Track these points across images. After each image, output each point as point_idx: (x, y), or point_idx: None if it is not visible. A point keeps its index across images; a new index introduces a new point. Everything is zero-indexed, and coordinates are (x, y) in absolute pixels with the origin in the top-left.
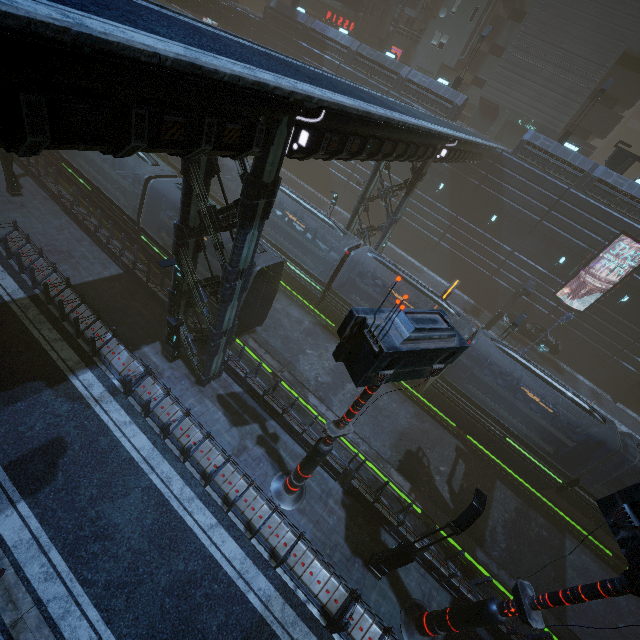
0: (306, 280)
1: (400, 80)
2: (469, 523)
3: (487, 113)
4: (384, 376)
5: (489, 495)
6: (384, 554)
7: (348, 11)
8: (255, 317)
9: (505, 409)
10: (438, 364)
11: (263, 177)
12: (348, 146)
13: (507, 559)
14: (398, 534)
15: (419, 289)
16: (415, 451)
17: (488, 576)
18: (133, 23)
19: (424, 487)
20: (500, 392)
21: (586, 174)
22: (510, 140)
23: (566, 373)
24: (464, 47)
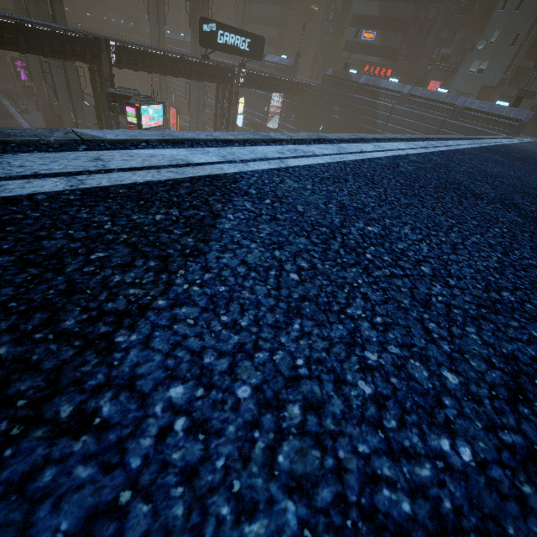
0: None
1: (457, 109)
2: None
3: None
4: None
5: None
6: None
7: (387, 62)
8: None
9: None
10: None
11: None
12: None
13: None
14: None
15: None
16: None
17: None
18: None
19: None
20: None
21: None
22: None
23: None
24: (506, 67)
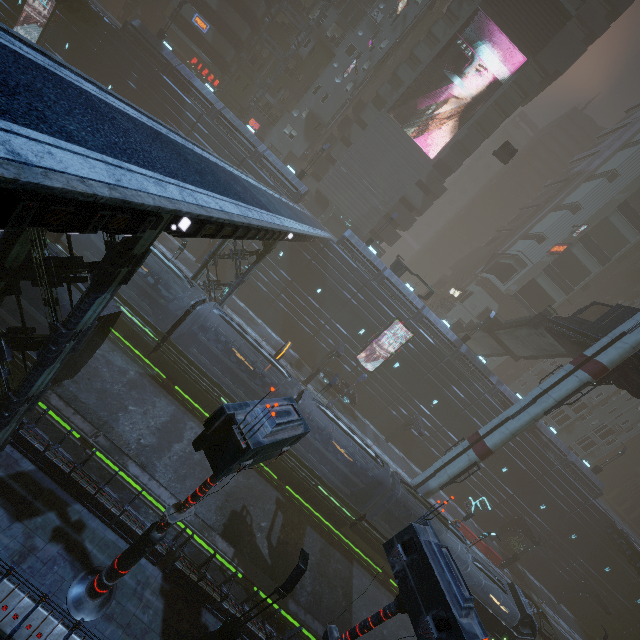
0: (140, 326)
1: (257, 153)
2: (294, 584)
3: (320, 202)
4: (244, 466)
5: (301, 542)
6: (207, 639)
7: (215, 69)
8: (67, 369)
9: (318, 458)
10: (286, 447)
11: (134, 249)
12: (222, 233)
13: (312, 601)
14: (220, 610)
15: (259, 351)
16: (240, 510)
17: (299, 626)
18: (46, 122)
19: (246, 548)
20: (317, 446)
21: (380, 272)
22: (334, 229)
23: (359, 420)
24: (308, 146)
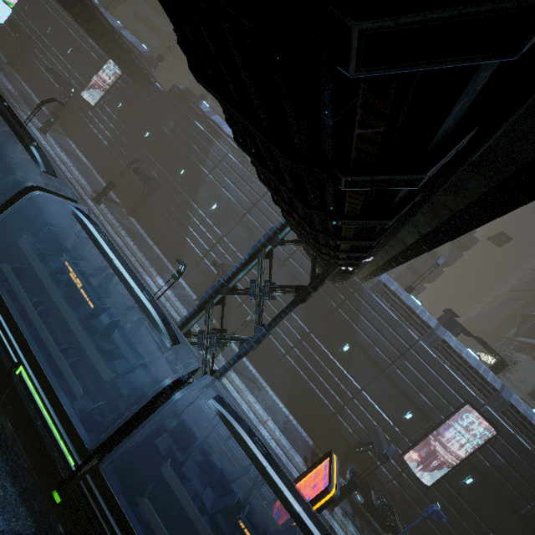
0: (47, 424)
1: None
2: None
3: None
4: None
5: None
6: None
7: None
8: None
9: None
10: None
11: None
12: None
13: None
14: None
15: (304, 525)
16: None
17: None
18: None
19: None
20: None
21: (433, 331)
22: None
23: None
24: None
